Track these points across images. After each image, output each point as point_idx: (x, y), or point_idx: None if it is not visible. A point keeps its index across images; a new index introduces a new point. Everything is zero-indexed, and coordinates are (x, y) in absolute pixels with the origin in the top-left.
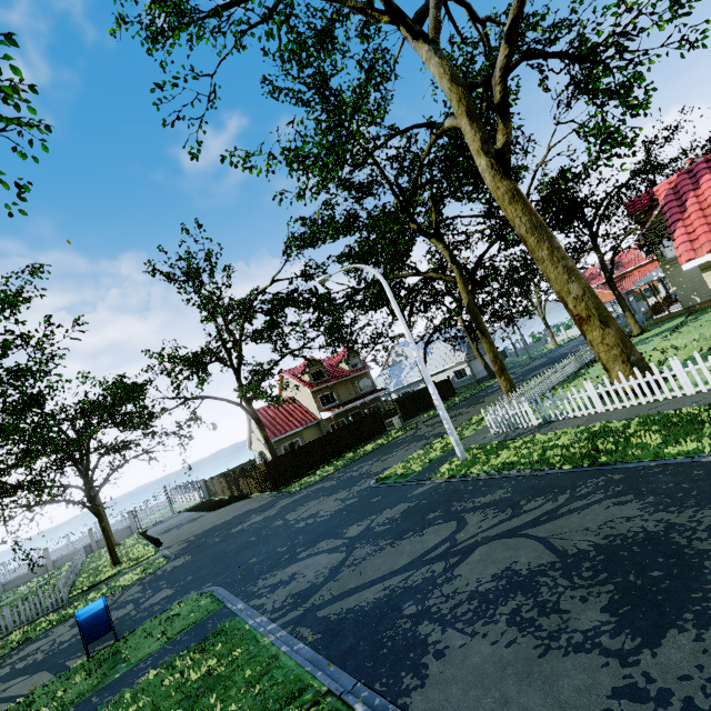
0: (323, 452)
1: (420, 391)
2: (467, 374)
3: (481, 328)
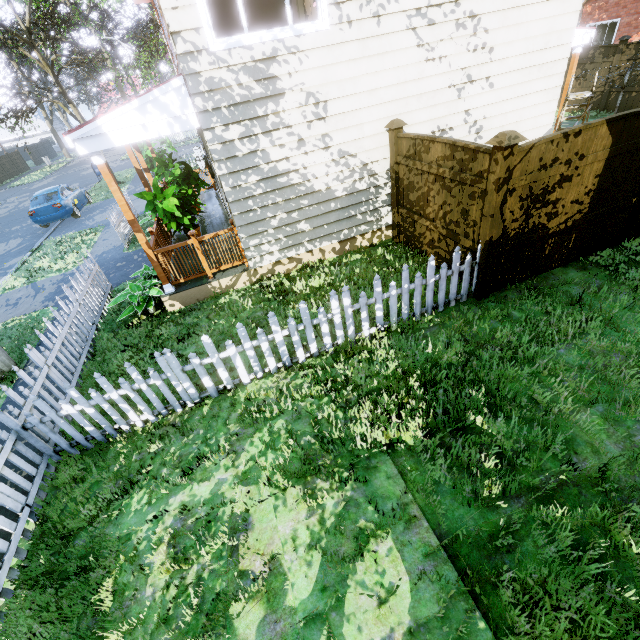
0: (1, 173)
1: (36, 145)
2: (55, 143)
3: (126, 98)
